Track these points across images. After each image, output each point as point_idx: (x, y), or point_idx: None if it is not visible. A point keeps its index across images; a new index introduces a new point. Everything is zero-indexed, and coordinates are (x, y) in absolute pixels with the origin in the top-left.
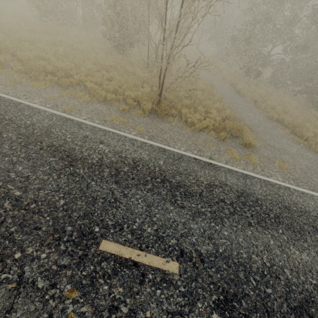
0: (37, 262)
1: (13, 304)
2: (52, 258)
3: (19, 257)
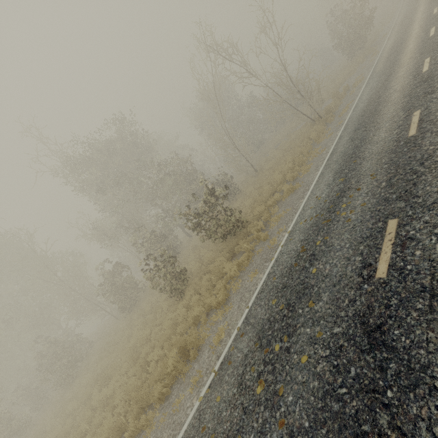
0: None
1: None
2: None
3: None
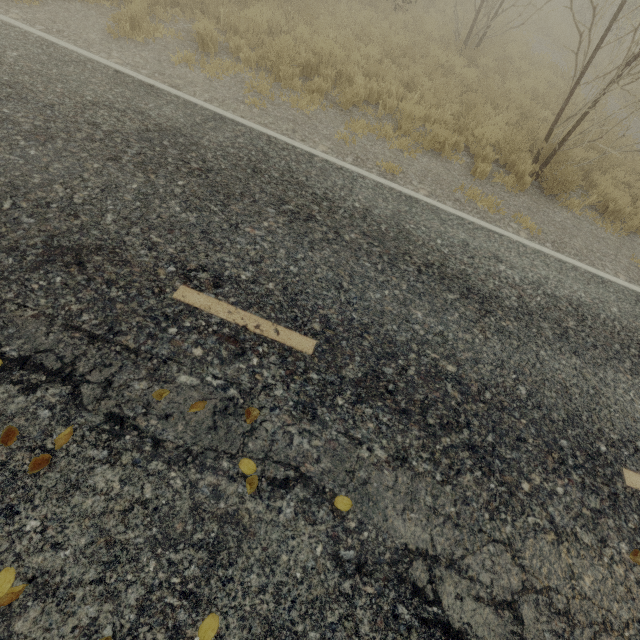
0: (558, 501)
1: (571, 566)
2: (573, 495)
3: (529, 489)
